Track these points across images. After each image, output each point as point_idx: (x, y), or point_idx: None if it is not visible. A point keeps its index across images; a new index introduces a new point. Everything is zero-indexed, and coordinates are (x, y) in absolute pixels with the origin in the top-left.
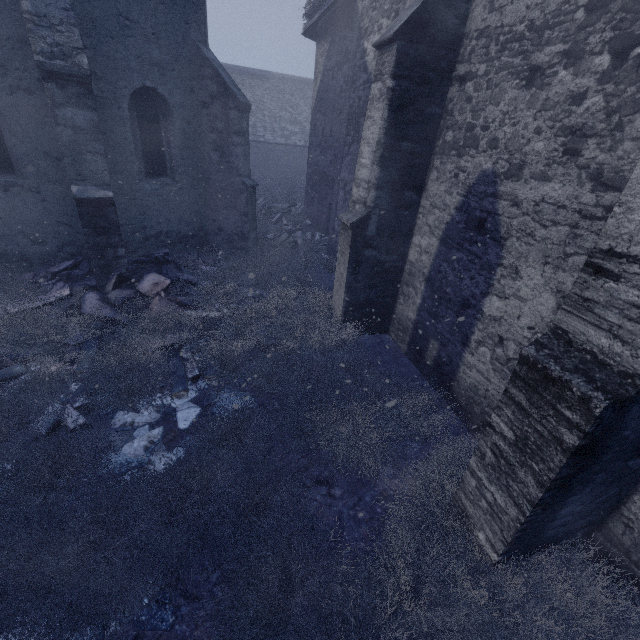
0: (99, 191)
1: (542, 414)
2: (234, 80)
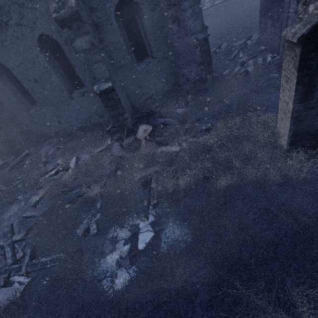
0: (105, 84)
1: None
2: None
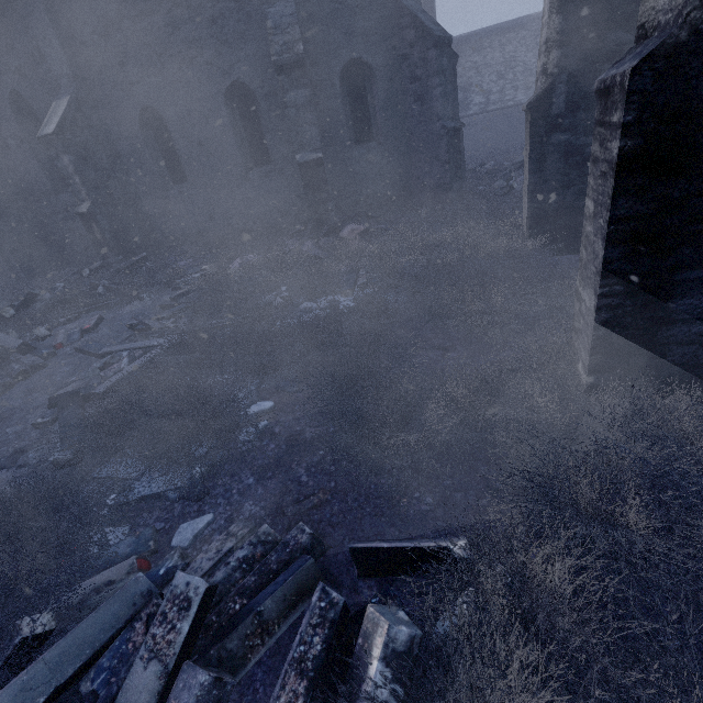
0: (313, 155)
1: (605, 147)
2: (480, 46)
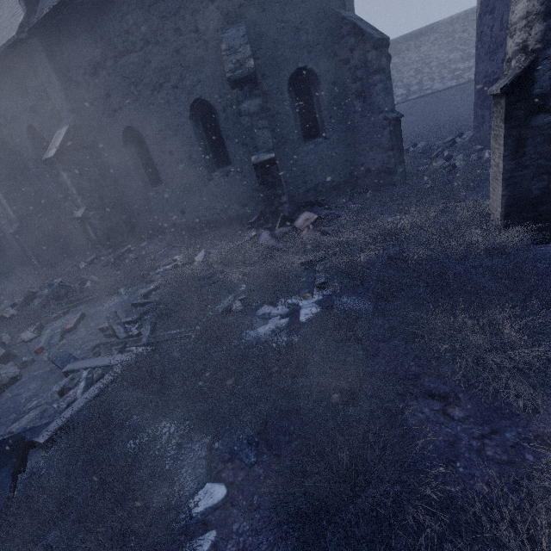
0: (266, 155)
1: None
2: (399, 50)
